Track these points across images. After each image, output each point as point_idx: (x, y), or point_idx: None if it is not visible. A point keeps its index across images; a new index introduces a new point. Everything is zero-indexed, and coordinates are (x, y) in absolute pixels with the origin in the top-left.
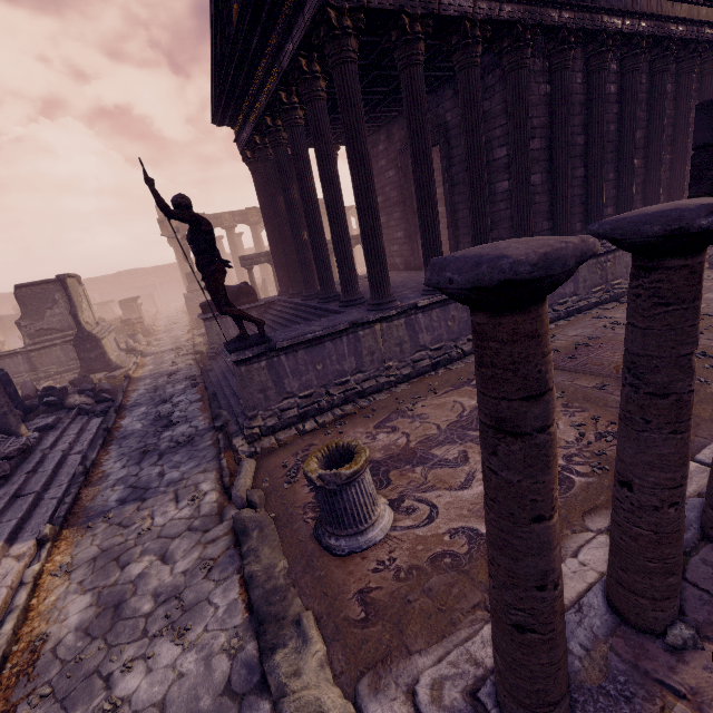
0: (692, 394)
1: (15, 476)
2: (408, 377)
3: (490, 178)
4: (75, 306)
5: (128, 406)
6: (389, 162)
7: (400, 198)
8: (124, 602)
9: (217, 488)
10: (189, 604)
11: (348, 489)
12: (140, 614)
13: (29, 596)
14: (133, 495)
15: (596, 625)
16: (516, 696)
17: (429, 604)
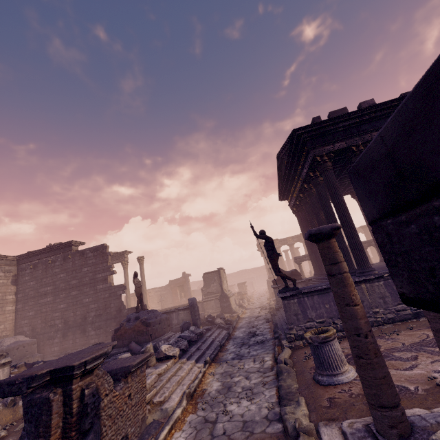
0: None
1: (198, 342)
2: (392, 320)
3: None
4: (221, 281)
5: (237, 327)
6: None
7: None
8: (231, 387)
9: (272, 360)
10: (255, 392)
11: (324, 346)
12: (237, 391)
13: (202, 376)
14: (237, 357)
15: None
16: (369, 401)
17: (364, 407)
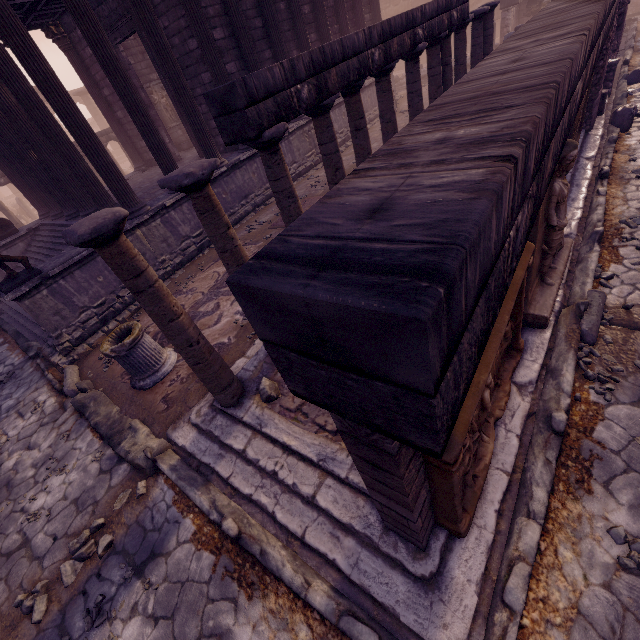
0: (237, 248)
1: None
2: (181, 264)
3: (195, 69)
4: None
5: None
6: None
7: None
8: (11, 480)
9: (53, 394)
10: (61, 457)
11: (135, 351)
12: (28, 478)
13: None
14: None
15: (262, 357)
16: (213, 392)
17: (199, 385)
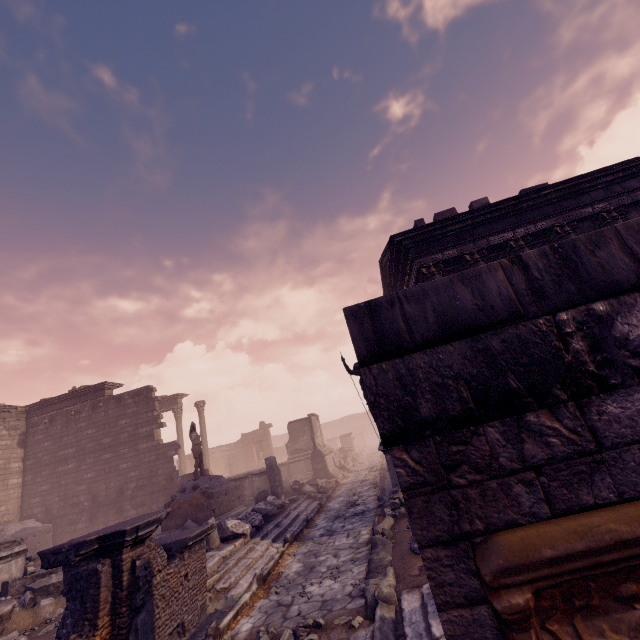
0: None
1: (277, 517)
2: None
3: None
4: (313, 433)
5: (334, 496)
6: None
7: None
8: (314, 567)
9: (370, 533)
10: (342, 570)
11: None
12: (320, 571)
13: (279, 557)
14: (327, 533)
15: None
16: None
17: None
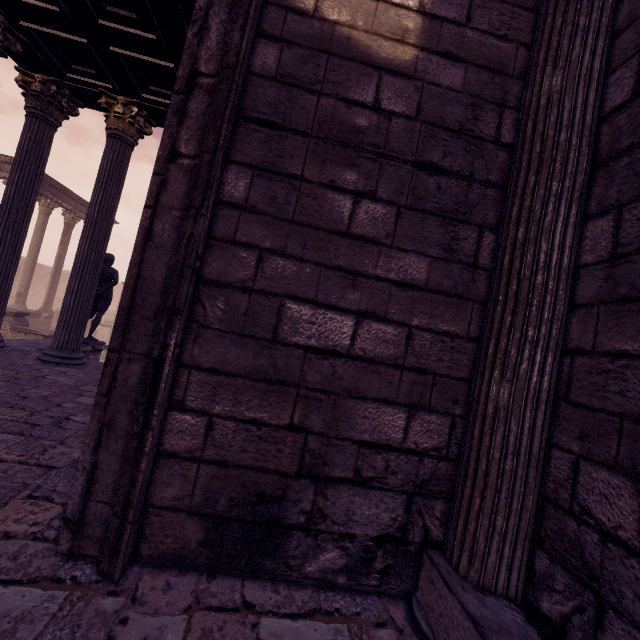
0: None
1: None
2: None
3: None
4: None
5: None
6: None
7: None
8: None
9: None
10: None
11: None
12: None
13: None
14: None
15: None
16: None
17: None
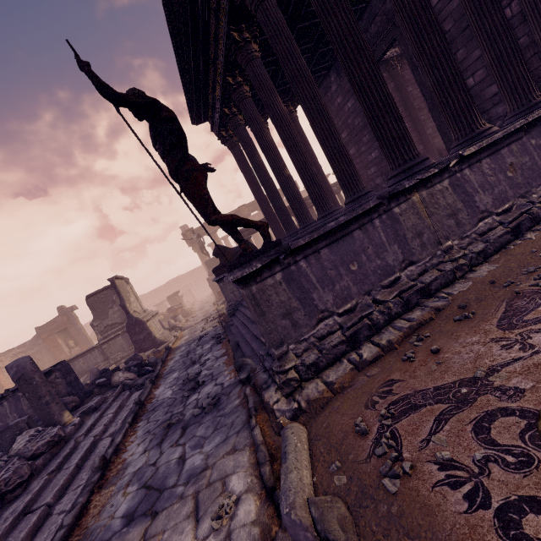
0: None
1: (36, 479)
2: (483, 254)
3: None
4: (123, 300)
5: (164, 374)
6: (345, 95)
7: (365, 120)
8: None
9: (255, 486)
10: None
11: None
12: None
13: None
14: (143, 503)
15: None
16: None
17: None
